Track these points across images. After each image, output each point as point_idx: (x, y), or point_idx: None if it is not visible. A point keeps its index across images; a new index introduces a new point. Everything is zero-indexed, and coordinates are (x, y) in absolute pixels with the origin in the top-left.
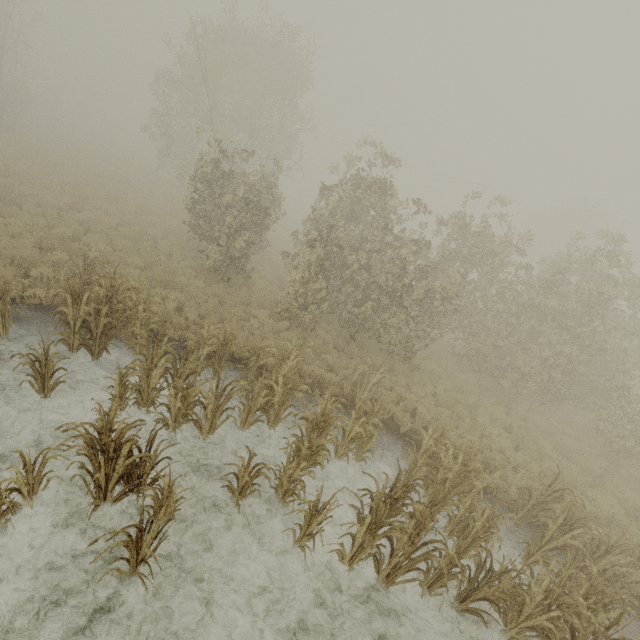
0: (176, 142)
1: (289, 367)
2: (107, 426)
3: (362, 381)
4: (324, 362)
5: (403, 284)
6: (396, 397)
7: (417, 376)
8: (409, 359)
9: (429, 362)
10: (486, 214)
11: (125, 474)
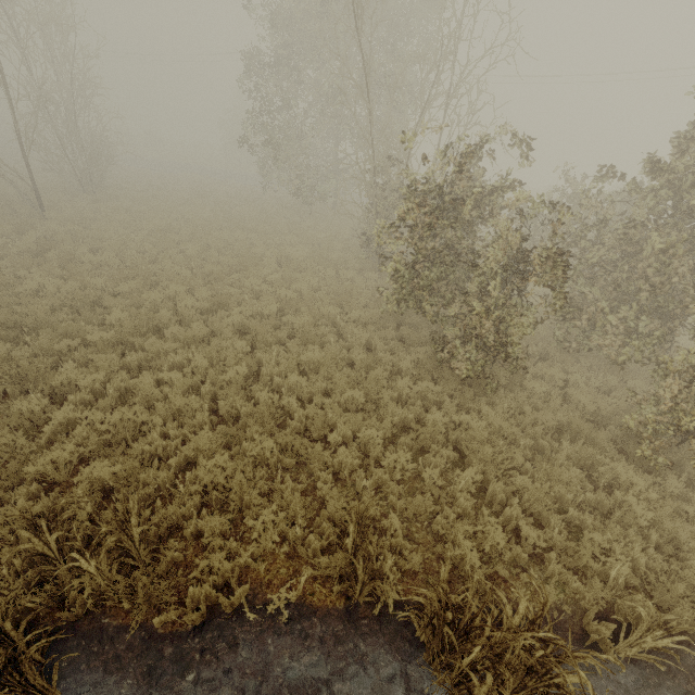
0: (285, 150)
1: None
2: None
3: None
4: None
5: None
6: None
7: None
8: None
9: None
10: None
11: None
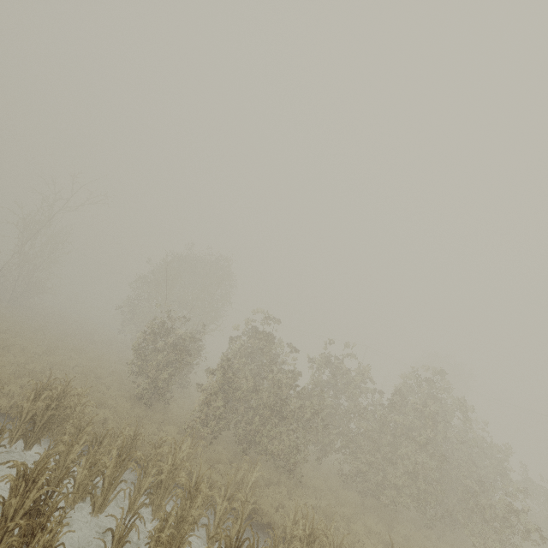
0: (138, 315)
1: (180, 458)
2: (30, 474)
3: (243, 481)
4: (216, 470)
5: (280, 400)
6: (277, 506)
7: (299, 488)
8: (293, 472)
9: (314, 479)
10: (343, 355)
11: (29, 511)
